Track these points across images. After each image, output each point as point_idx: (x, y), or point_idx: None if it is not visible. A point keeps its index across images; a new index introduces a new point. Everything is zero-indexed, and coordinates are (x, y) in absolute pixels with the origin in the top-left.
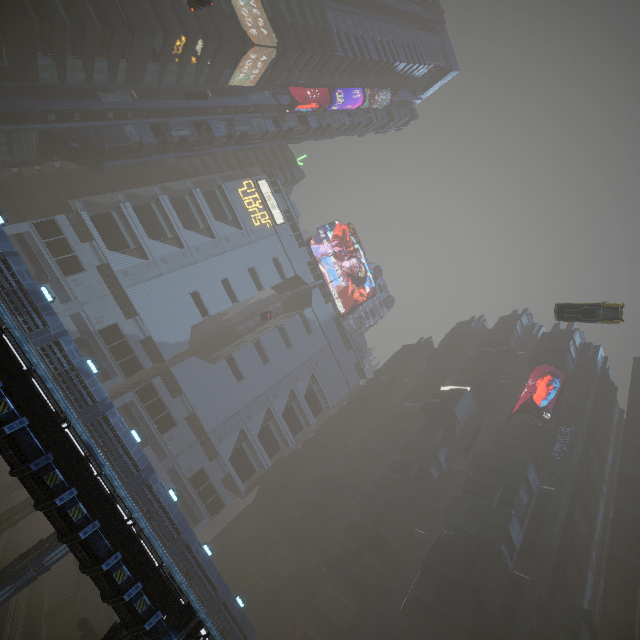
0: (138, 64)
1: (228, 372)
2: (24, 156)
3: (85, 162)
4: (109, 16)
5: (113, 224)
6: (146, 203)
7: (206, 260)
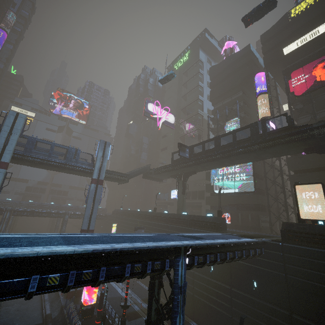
0: None
1: None
2: None
3: None
4: None
5: None
6: None
7: None
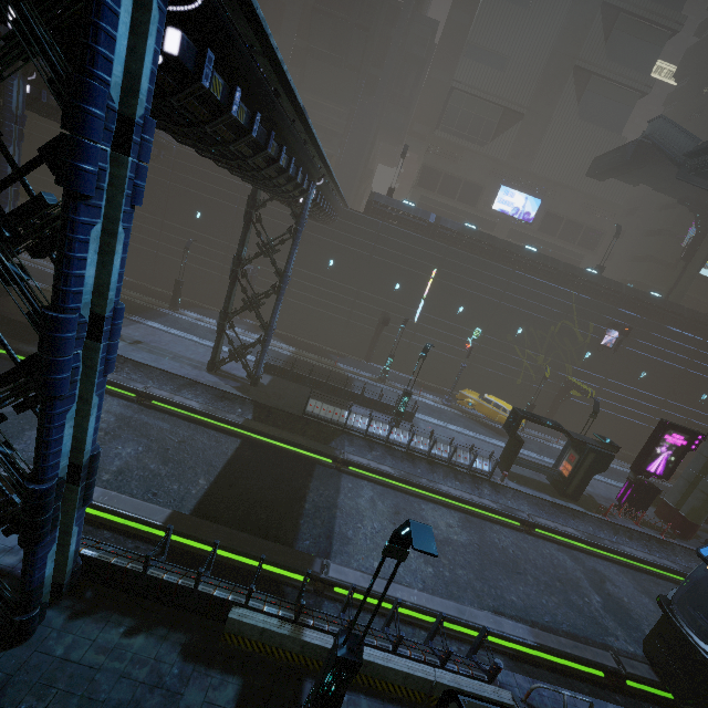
0: None
1: None
2: None
3: None
4: None
5: None
6: None
7: None
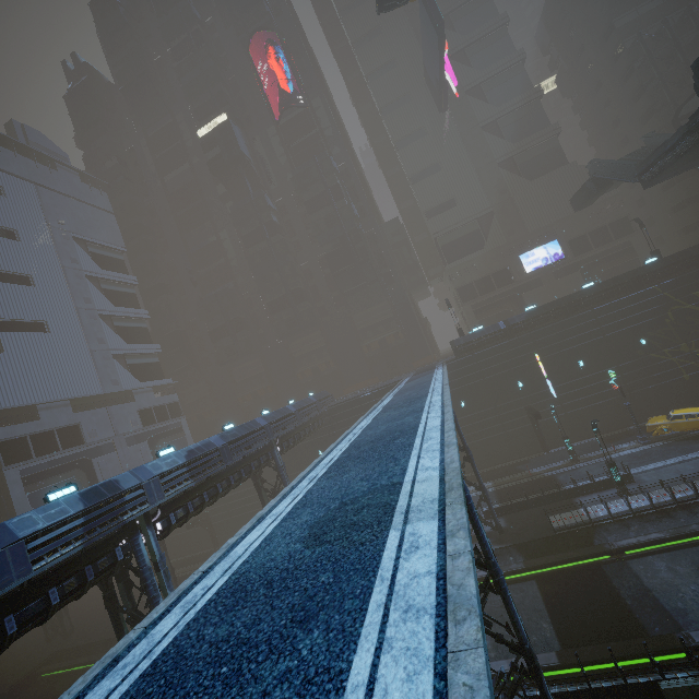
0: None
1: (26, 338)
2: None
3: None
4: None
5: None
6: None
7: None
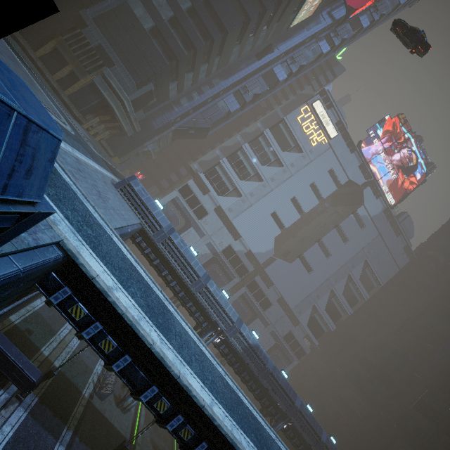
0: (226, 53)
1: (301, 267)
2: (164, 144)
3: (196, 137)
4: (209, 29)
5: (218, 176)
6: (233, 151)
7: (278, 186)
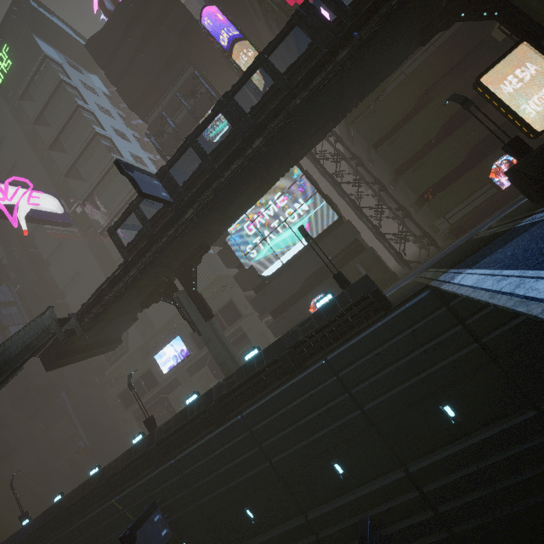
0: None
1: None
2: None
3: None
4: None
5: None
6: None
7: None
